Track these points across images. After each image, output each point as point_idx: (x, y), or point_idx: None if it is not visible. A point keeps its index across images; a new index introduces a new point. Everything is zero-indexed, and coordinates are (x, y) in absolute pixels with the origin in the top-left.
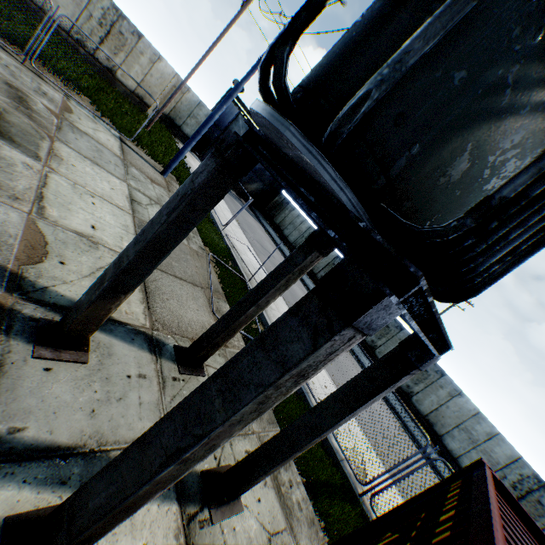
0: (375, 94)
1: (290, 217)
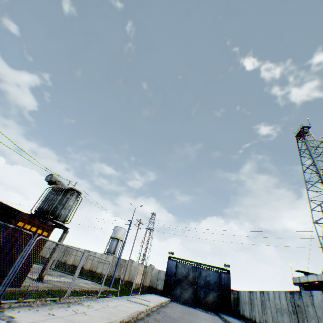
0: (31, 210)
1: (242, 299)
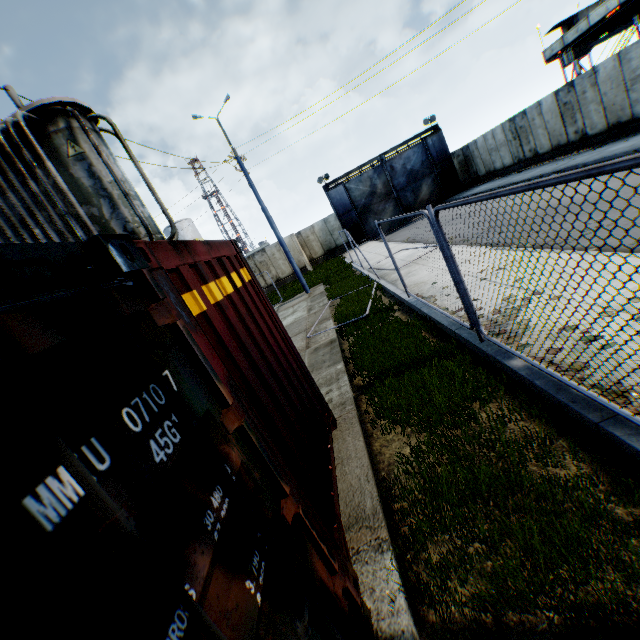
0: None
1: (482, 151)
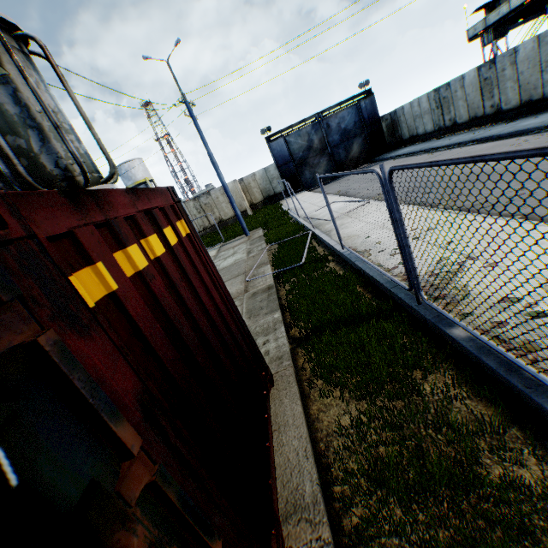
0: None
1: (408, 117)
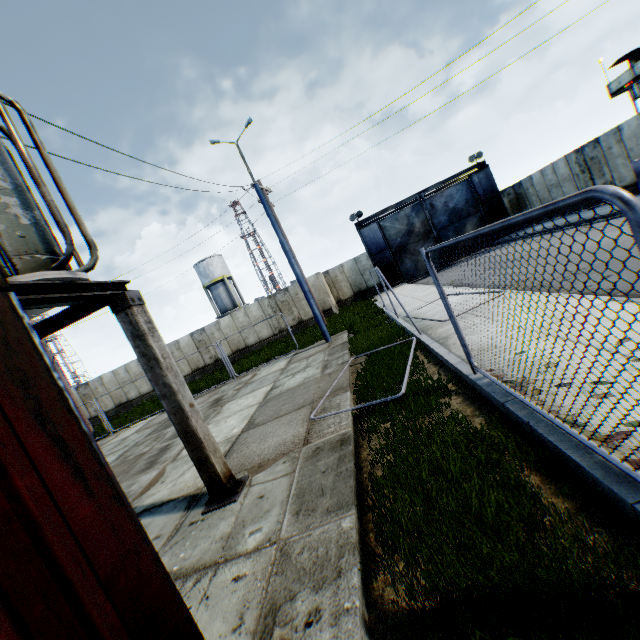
0: None
1: (539, 188)
